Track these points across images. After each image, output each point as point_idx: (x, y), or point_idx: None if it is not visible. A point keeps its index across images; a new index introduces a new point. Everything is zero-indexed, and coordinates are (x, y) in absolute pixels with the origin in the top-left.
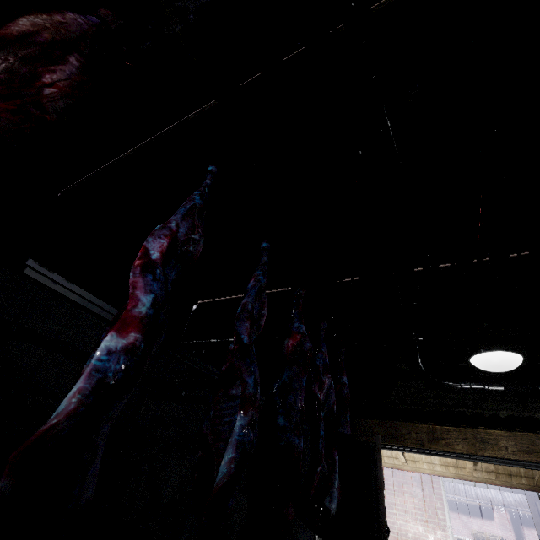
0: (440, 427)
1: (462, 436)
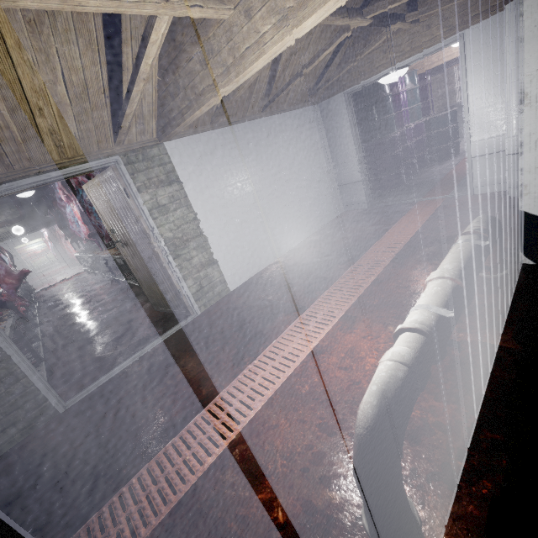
0: None
1: None
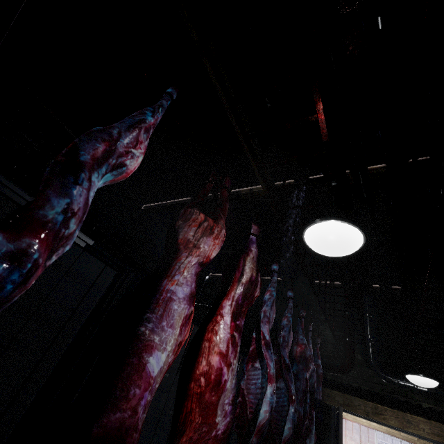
0: (380, 406)
1: (395, 415)
